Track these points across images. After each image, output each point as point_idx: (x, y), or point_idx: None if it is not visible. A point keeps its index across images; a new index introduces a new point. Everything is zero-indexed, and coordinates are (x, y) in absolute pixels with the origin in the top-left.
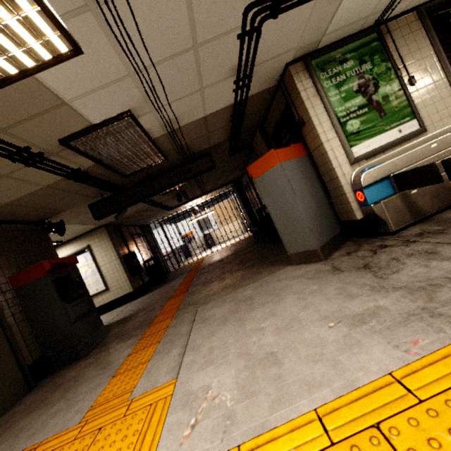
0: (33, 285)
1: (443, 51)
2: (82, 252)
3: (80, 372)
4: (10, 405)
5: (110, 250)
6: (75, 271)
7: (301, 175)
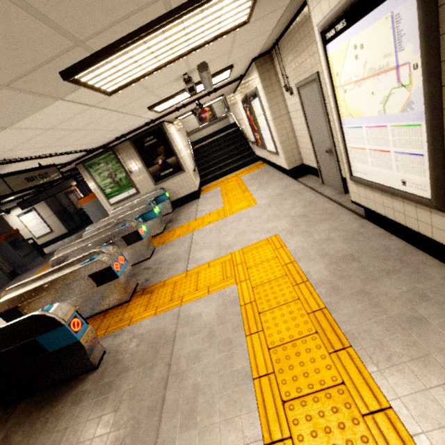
0: (0, 245)
1: (142, 160)
2: (31, 211)
3: (27, 275)
4: (5, 285)
5: (47, 210)
6: (19, 235)
7: (95, 207)
